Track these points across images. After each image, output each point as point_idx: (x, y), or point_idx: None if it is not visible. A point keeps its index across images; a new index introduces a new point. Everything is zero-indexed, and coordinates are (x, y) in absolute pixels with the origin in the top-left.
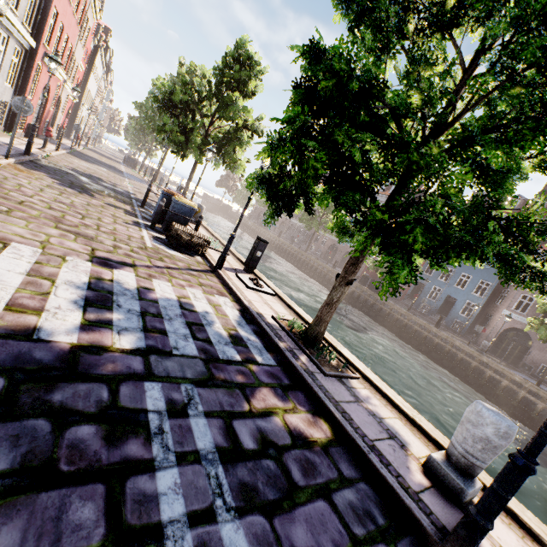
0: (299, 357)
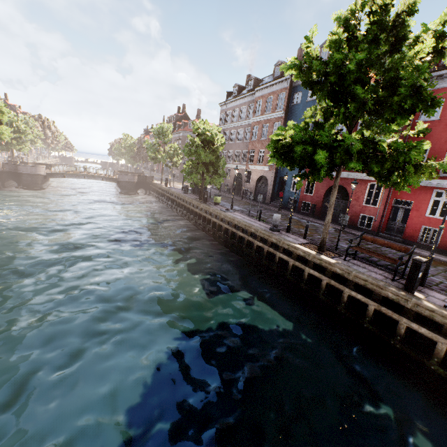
0: None
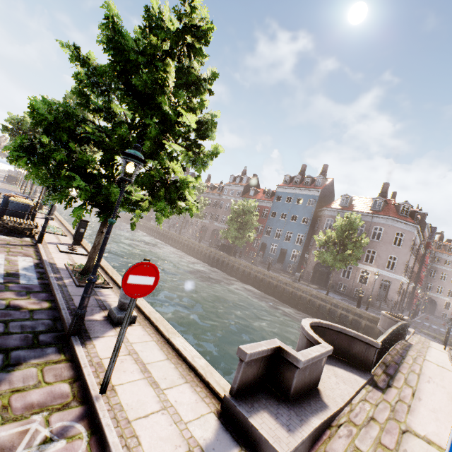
0: (64, 280)
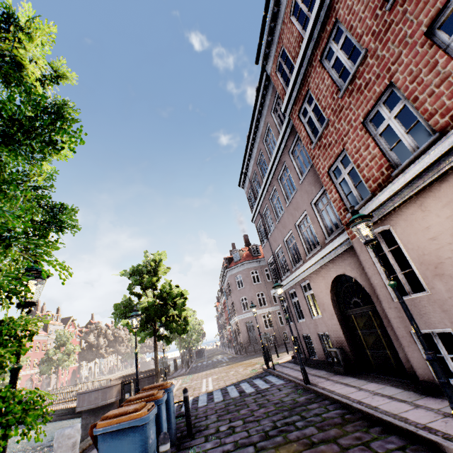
0: None
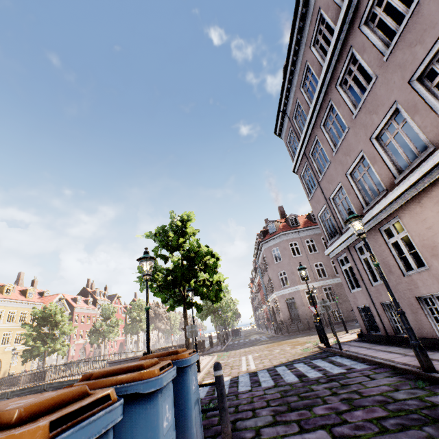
0: None
